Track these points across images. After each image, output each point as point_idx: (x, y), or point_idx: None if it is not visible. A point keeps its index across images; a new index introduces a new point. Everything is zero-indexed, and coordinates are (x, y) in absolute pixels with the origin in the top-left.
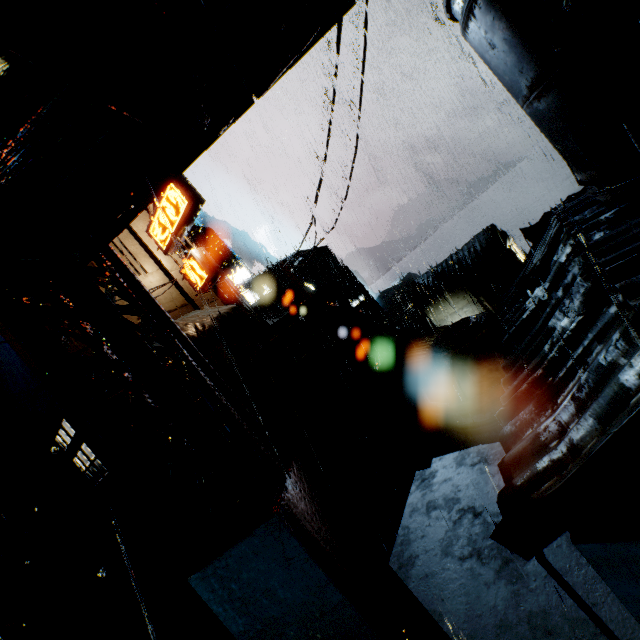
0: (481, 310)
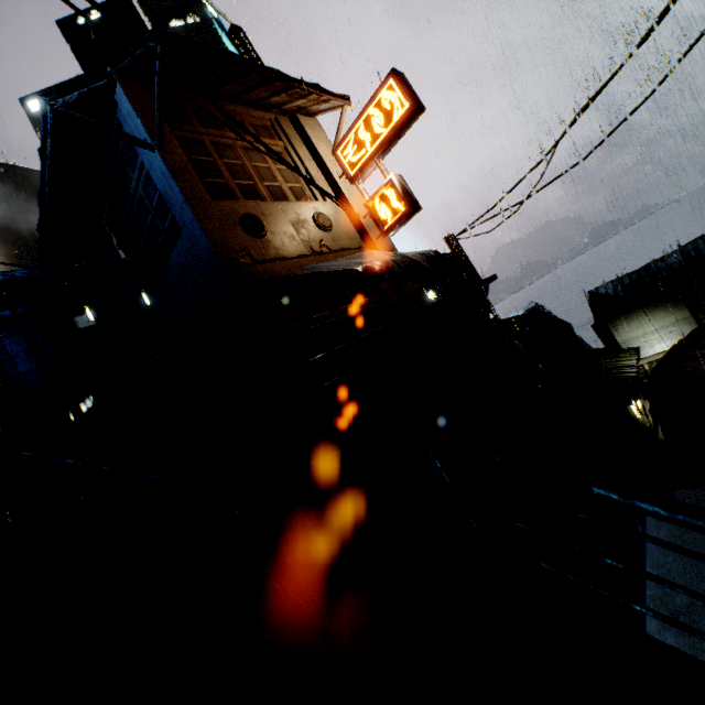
0: None
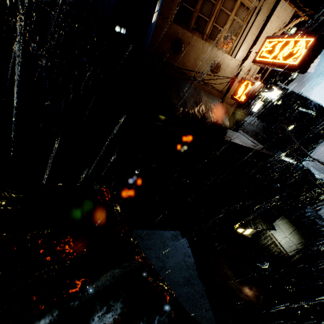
0: (291, 252)
